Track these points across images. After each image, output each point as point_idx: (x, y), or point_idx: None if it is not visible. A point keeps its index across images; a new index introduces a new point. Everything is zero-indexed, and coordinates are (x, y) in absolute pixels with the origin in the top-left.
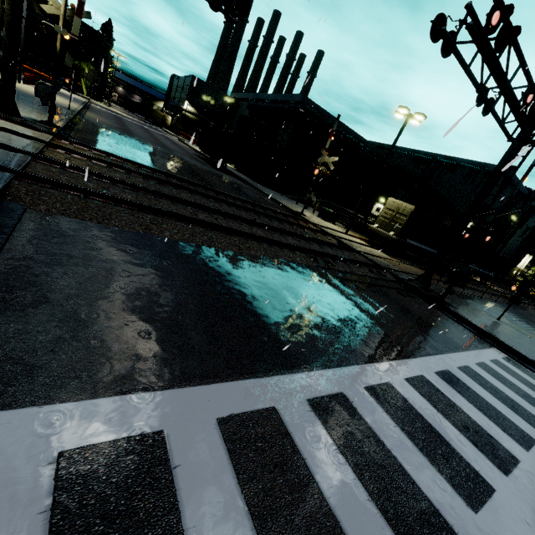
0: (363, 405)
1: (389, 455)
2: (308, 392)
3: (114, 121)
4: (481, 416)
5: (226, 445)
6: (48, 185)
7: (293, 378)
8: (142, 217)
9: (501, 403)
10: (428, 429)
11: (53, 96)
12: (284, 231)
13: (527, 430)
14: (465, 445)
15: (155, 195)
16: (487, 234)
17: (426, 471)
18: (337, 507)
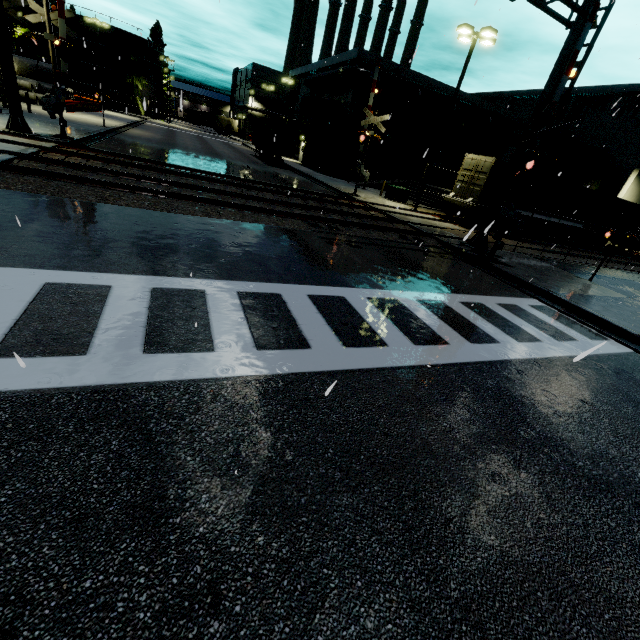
0: (217, 298)
1: (204, 318)
2: (160, 285)
3: (161, 134)
4: (386, 323)
5: (39, 291)
6: (15, 171)
7: (155, 278)
8: (102, 192)
9: (445, 323)
10: (283, 317)
11: (59, 107)
12: (294, 205)
13: (449, 338)
14: (320, 329)
15: (137, 179)
16: (526, 159)
17: (235, 329)
18: (105, 323)
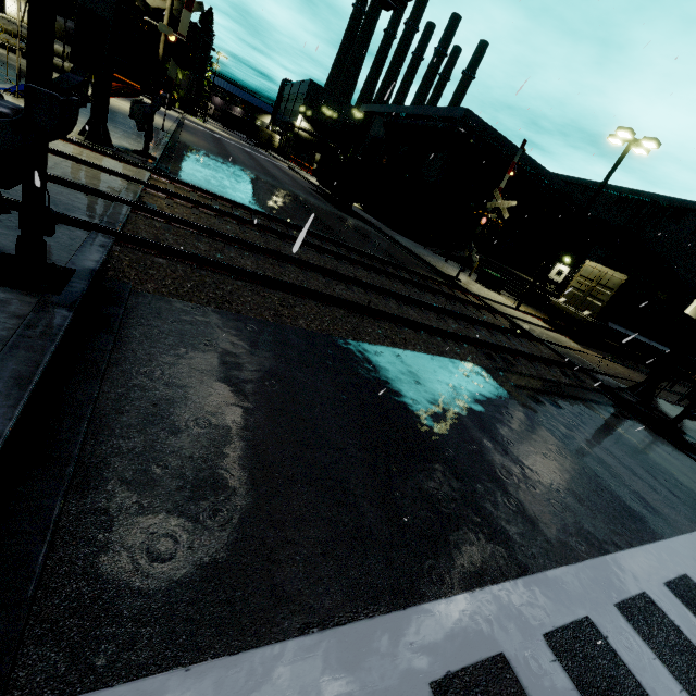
0: (623, 645)
1: None
2: (541, 619)
3: (212, 144)
4: None
5: None
6: (154, 251)
7: (514, 589)
8: (269, 297)
9: None
10: None
11: (150, 118)
12: (443, 311)
13: None
14: None
15: (278, 258)
16: None
17: None
18: None
